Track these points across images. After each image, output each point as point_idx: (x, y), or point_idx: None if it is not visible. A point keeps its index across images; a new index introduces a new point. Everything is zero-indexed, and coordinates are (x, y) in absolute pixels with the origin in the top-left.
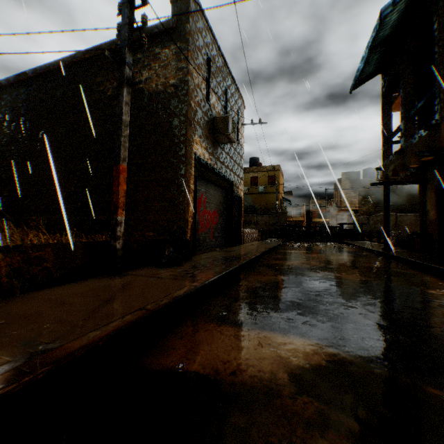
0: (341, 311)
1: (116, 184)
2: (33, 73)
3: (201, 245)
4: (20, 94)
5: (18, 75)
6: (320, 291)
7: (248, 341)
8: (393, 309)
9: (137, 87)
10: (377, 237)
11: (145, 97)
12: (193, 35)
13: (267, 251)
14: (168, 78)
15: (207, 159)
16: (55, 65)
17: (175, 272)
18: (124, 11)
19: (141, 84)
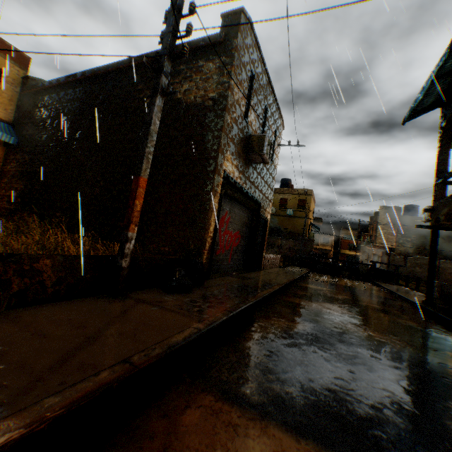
0: (378, 402)
1: (133, 197)
2: (81, 75)
3: (217, 267)
4: (66, 94)
5: (68, 76)
6: (349, 357)
7: (251, 440)
8: (450, 410)
9: (175, 97)
10: (414, 284)
11: (182, 108)
12: (239, 50)
13: (288, 284)
14: (207, 91)
15: (236, 178)
16: (102, 70)
17: (182, 303)
18: (170, 19)
19: (175, 94)
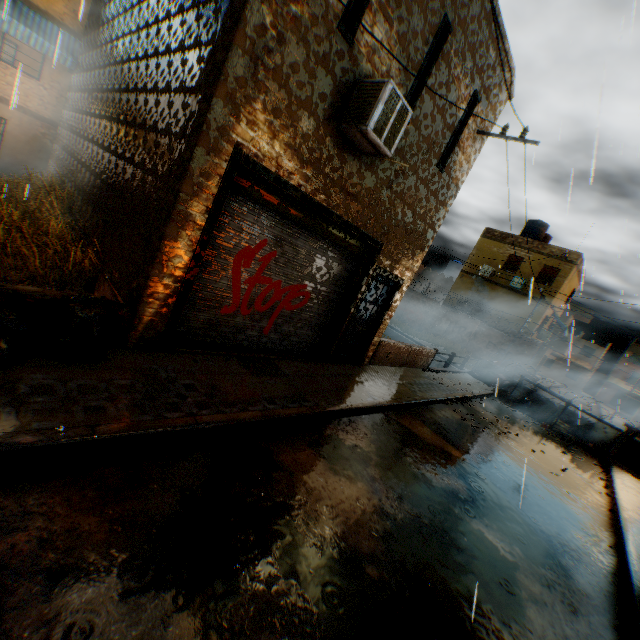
0: None
1: None
2: None
3: (224, 335)
4: None
5: None
6: None
7: None
8: None
9: None
10: None
11: None
12: None
13: (355, 410)
14: None
15: (288, 173)
16: None
17: None
18: None
19: None
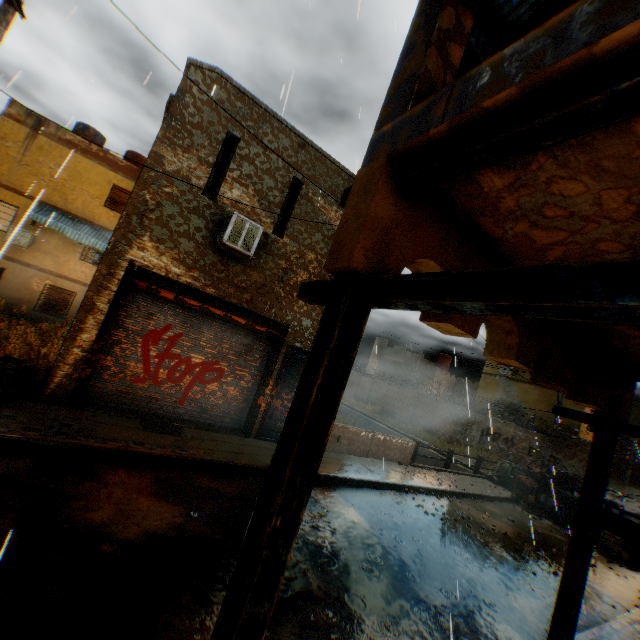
0: None
1: None
2: None
3: (138, 403)
4: None
5: None
6: None
7: None
8: None
9: None
10: None
11: None
12: (182, 110)
13: (243, 468)
14: None
15: (177, 276)
16: None
17: None
18: None
19: None
